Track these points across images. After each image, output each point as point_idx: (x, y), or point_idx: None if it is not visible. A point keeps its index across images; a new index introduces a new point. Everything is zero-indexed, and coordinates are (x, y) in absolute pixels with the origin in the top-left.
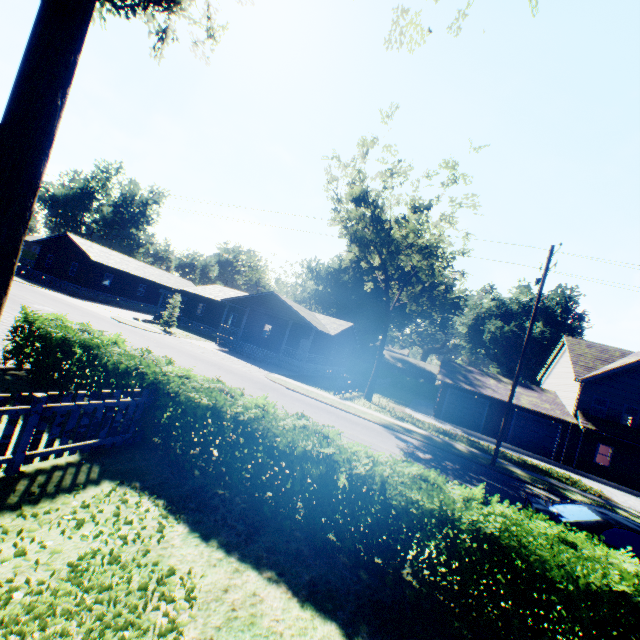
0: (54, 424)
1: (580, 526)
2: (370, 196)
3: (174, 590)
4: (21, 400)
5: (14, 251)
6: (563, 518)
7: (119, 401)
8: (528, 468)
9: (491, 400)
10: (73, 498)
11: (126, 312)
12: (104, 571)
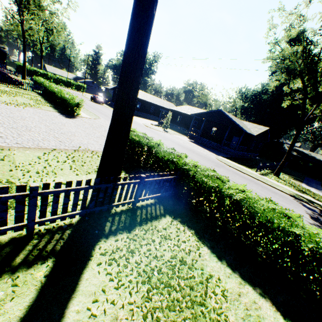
0: (146, 187)
1: None
2: (304, 35)
3: (215, 288)
4: (137, 177)
5: (133, 108)
6: None
7: (168, 177)
8: None
9: None
10: (158, 223)
11: (147, 120)
12: (182, 268)
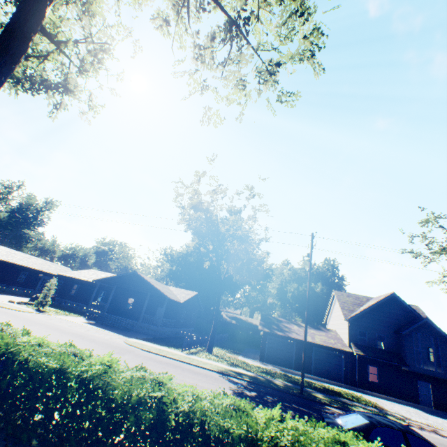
0: None
1: (357, 430)
2: (204, 205)
3: None
4: None
5: None
6: (345, 426)
7: None
8: (327, 392)
9: (296, 341)
10: None
11: (3, 296)
12: None
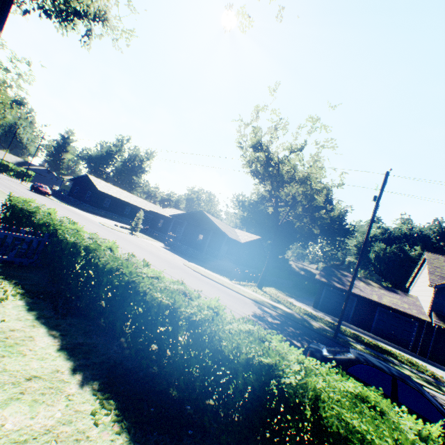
0: None
1: (335, 360)
2: (265, 145)
3: None
4: None
5: None
6: (325, 354)
7: (24, 235)
8: (373, 348)
9: (358, 297)
10: None
11: (113, 222)
12: None
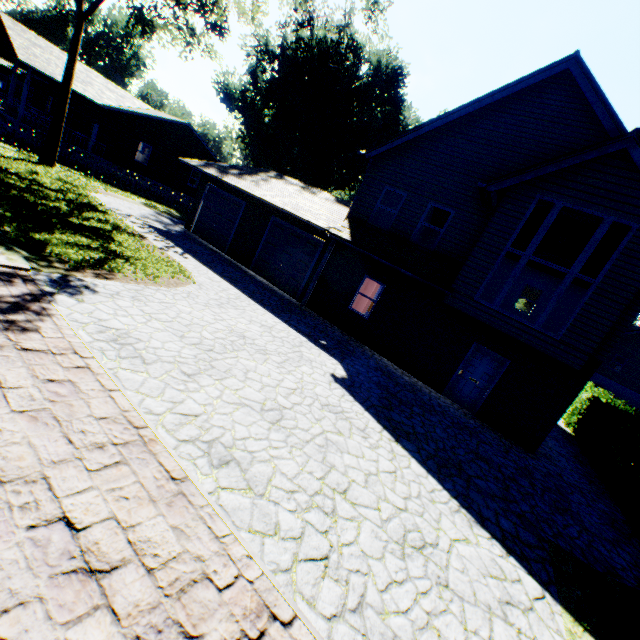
0: None
1: None
2: None
3: None
4: None
5: None
6: None
7: None
8: (12, 206)
9: (248, 201)
10: None
11: None
12: None
